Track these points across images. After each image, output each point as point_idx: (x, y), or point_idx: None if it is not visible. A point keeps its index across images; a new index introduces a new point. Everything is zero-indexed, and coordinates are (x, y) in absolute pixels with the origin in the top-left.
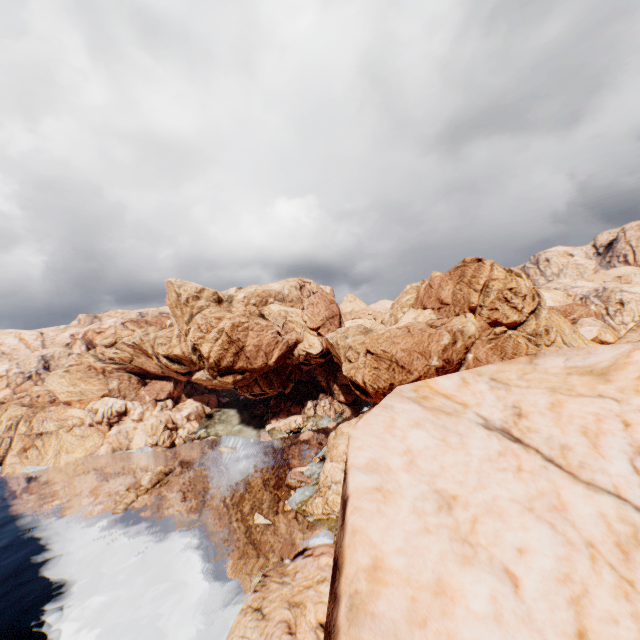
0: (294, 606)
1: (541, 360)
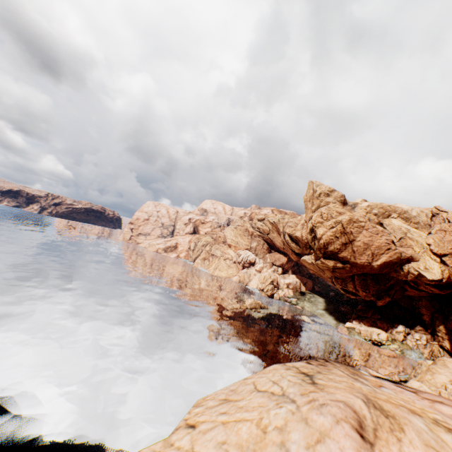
0: (376, 408)
1: None
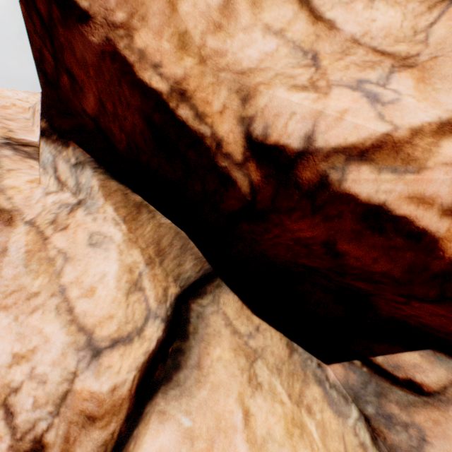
0: None
1: None
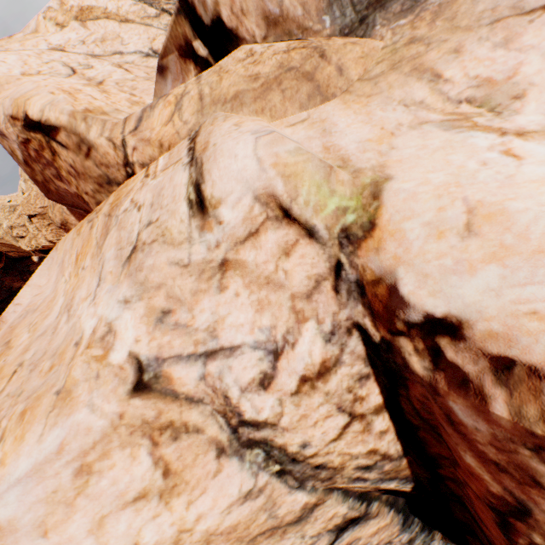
0: None
1: (15, 37)
